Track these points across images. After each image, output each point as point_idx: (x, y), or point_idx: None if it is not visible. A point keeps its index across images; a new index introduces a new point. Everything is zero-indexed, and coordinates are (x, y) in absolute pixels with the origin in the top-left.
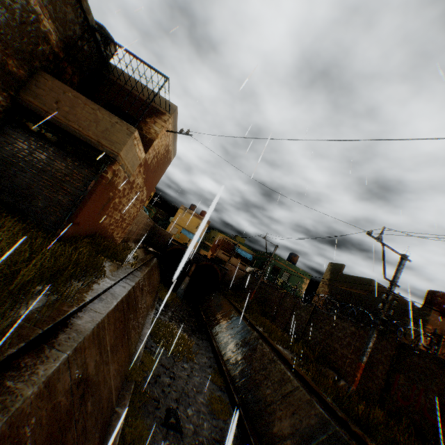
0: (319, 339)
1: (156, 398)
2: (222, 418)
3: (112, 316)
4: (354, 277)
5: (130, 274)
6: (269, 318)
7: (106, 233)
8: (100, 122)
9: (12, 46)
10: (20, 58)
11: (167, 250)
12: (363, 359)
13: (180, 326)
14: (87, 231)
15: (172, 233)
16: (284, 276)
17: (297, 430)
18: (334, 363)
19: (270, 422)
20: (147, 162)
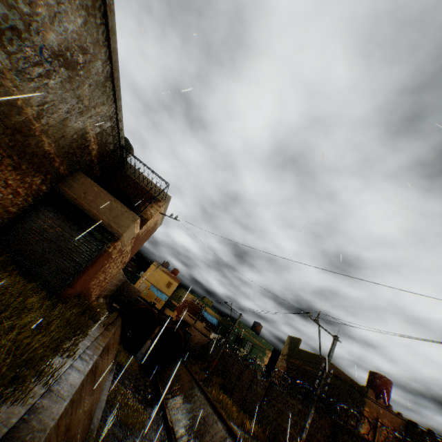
0: (271, 417)
1: None
2: None
3: (89, 374)
4: (308, 353)
5: (100, 334)
6: (227, 393)
7: (88, 292)
8: (113, 210)
9: (67, 159)
10: (69, 164)
11: (133, 308)
12: (303, 435)
13: (135, 395)
14: (77, 292)
15: (140, 289)
16: (248, 346)
17: None
18: None
19: None
20: (138, 235)
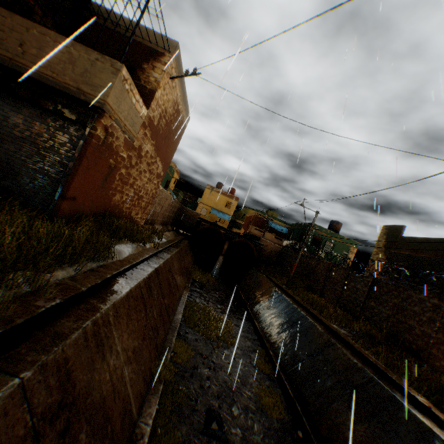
0: (384, 315)
1: (193, 397)
2: (275, 416)
3: (123, 305)
4: (419, 239)
5: (154, 256)
6: (315, 293)
7: (120, 212)
8: (77, 63)
9: None
10: None
11: (196, 230)
12: None
13: (217, 307)
14: (93, 209)
15: (202, 215)
16: (326, 247)
17: (381, 439)
18: (410, 344)
19: (339, 424)
20: (152, 122)
